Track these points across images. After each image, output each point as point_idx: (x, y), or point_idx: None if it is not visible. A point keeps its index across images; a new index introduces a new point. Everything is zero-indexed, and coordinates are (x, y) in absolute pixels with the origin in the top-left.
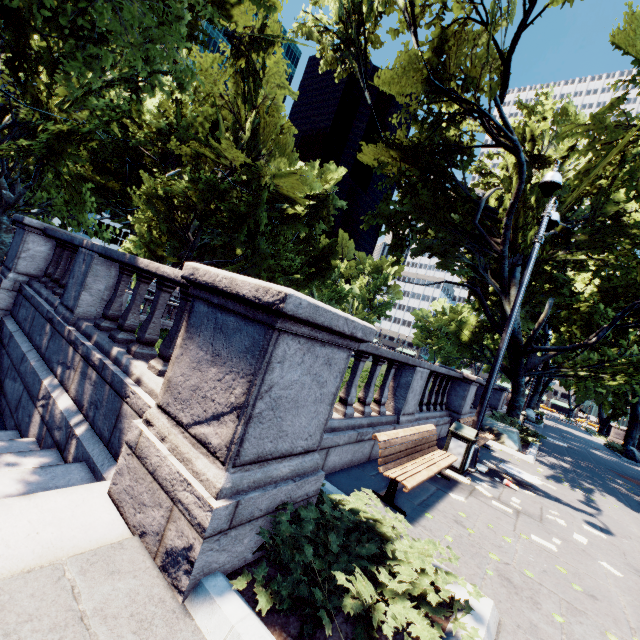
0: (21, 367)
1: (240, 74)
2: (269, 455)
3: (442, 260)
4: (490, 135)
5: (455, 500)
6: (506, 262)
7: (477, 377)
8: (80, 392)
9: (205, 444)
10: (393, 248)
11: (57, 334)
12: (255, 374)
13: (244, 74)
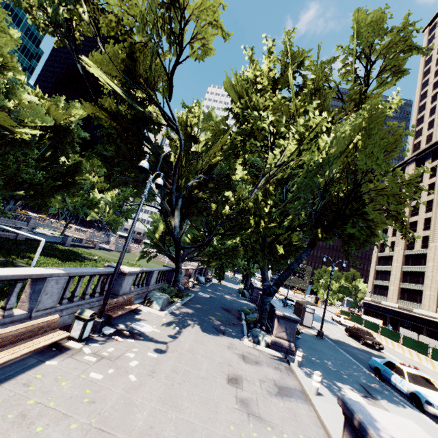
0: None
1: None
2: None
3: (138, 190)
4: (164, 118)
5: (47, 366)
6: (174, 195)
7: (129, 271)
8: None
9: None
10: (107, 178)
11: None
12: None
13: None
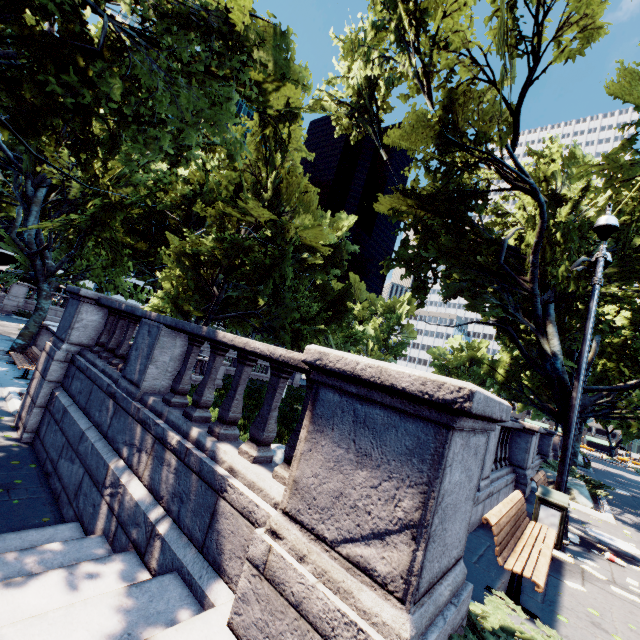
0: (80, 447)
1: (261, 142)
2: (435, 578)
3: (470, 301)
4: (506, 180)
5: (574, 590)
6: (538, 300)
7: (539, 427)
8: (157, 480)
9: (366, 570)
10: (417, 291)
11: (122, 411)
12: (430, 484)
13: (266, 142)
